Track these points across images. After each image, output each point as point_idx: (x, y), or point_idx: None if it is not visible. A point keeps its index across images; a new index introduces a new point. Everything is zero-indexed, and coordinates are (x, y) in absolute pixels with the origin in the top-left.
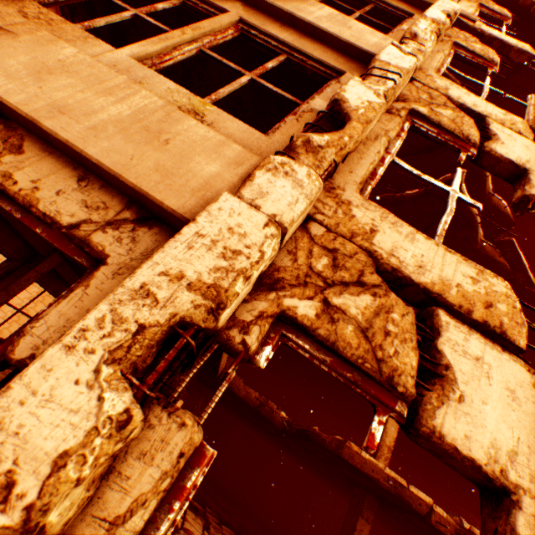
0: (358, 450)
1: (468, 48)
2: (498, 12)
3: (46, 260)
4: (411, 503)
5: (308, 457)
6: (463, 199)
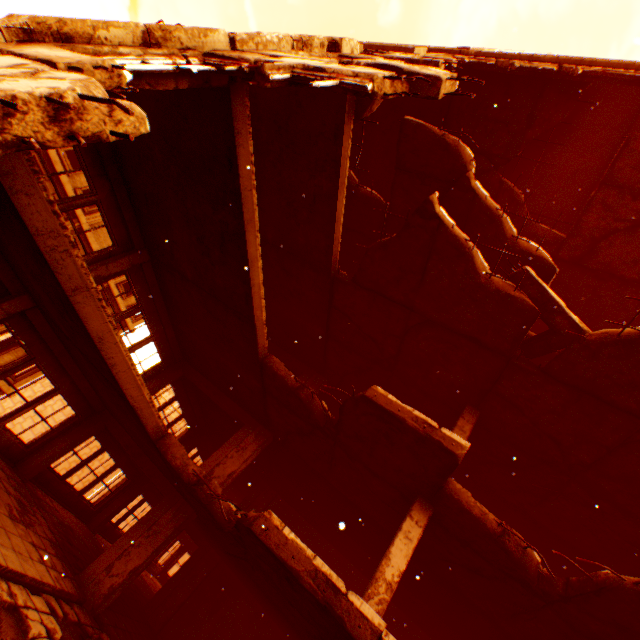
0: (279, 525)
1: (351, 56)
2: (441, 58)
3: (15, 299)
4: (346, 621)
5: (292, 616)
6: (181, 68)
